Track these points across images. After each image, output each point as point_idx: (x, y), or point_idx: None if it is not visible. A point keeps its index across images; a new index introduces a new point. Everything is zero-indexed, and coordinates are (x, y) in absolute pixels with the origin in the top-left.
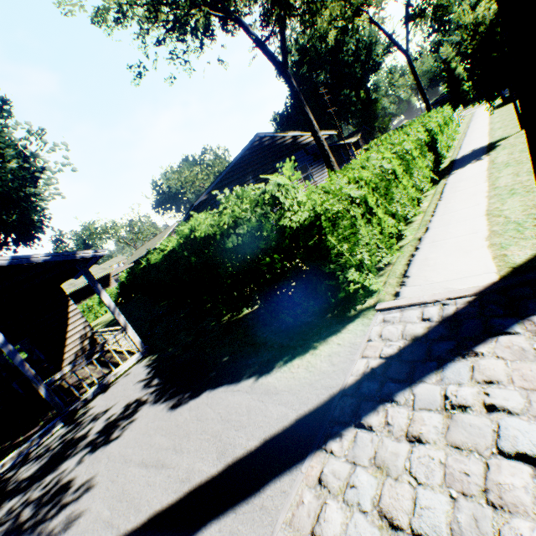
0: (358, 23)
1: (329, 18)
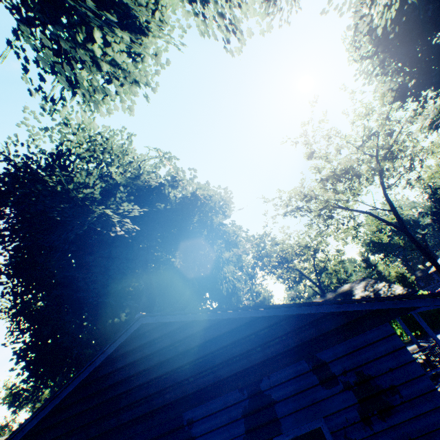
0: (303, 283)
1: (294, 278)
